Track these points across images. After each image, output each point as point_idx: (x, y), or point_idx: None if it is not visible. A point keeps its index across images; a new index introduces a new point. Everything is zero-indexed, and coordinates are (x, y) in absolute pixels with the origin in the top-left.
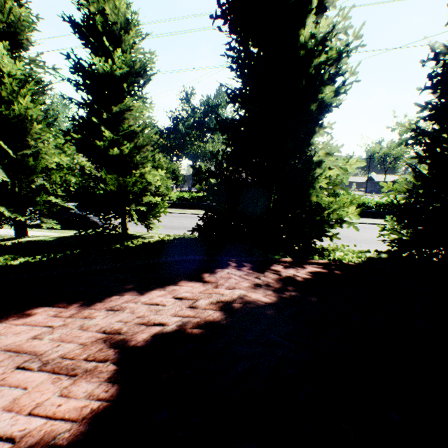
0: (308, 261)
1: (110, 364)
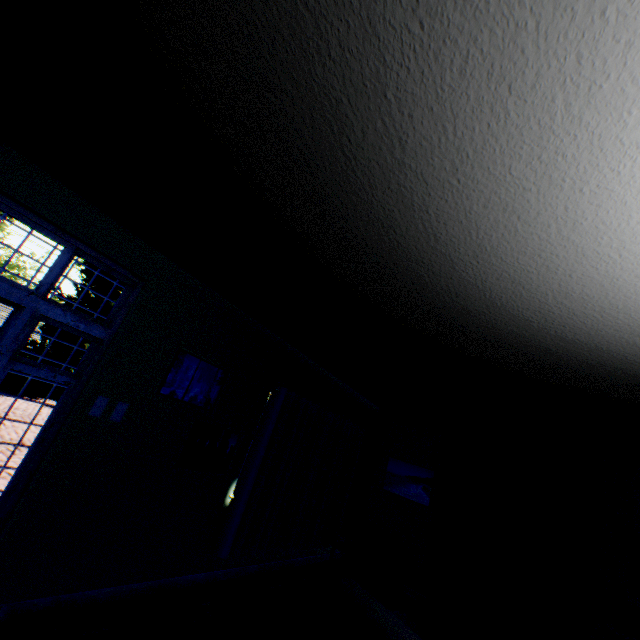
0: None
1: None
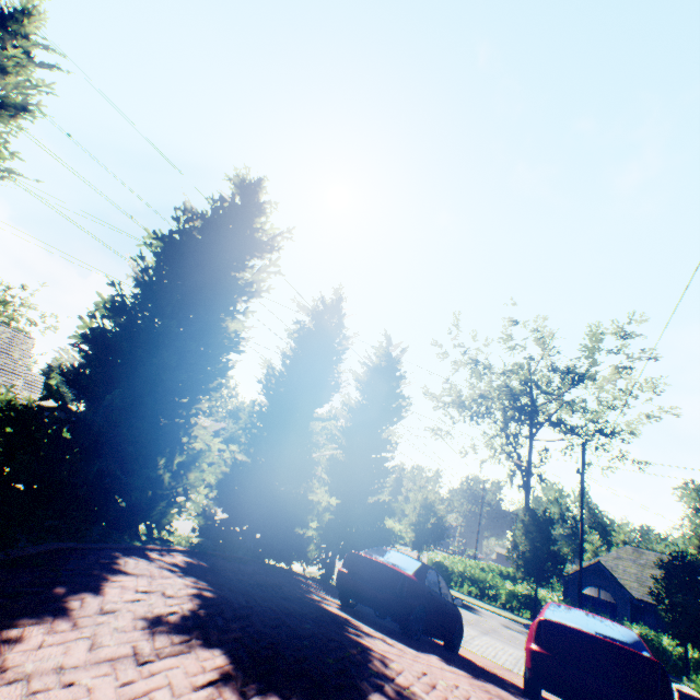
0: (172, 547)
1: (197, 640)
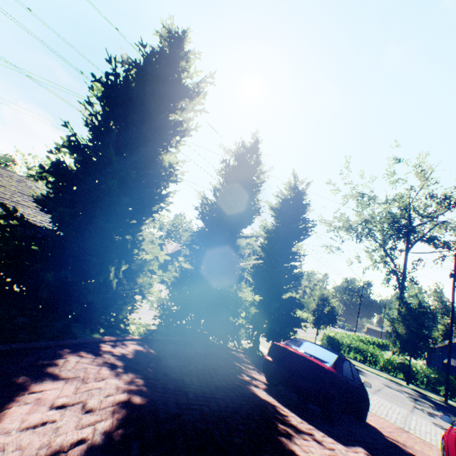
0: (126, 337)
1: None
